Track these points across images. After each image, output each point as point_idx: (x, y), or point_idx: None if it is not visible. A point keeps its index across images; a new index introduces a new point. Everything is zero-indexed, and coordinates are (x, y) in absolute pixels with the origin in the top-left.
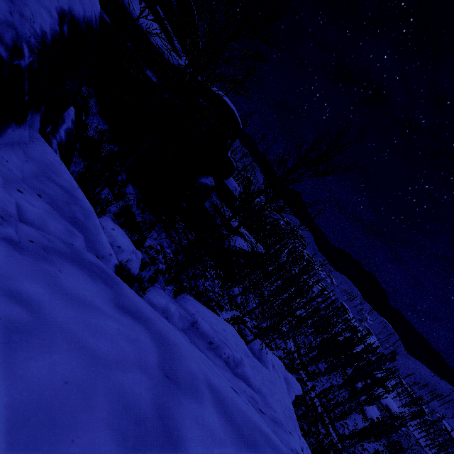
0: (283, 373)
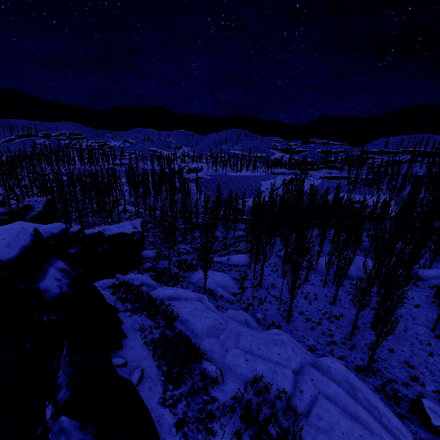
0: (128, 224)
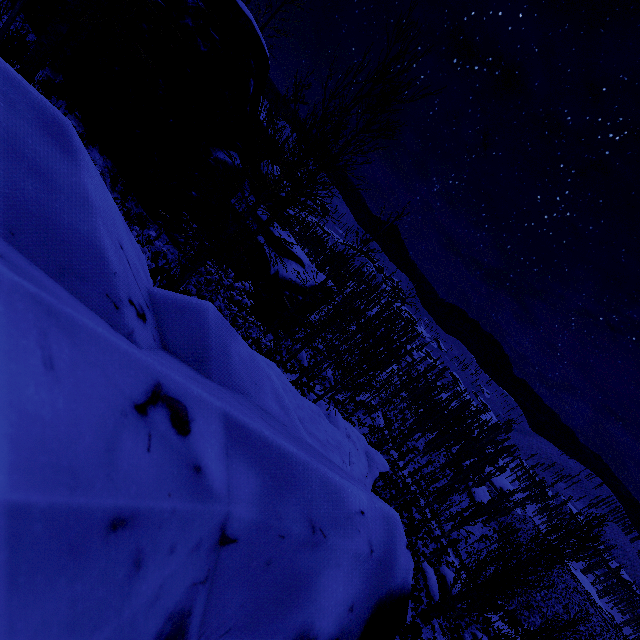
0: (363, 447)
